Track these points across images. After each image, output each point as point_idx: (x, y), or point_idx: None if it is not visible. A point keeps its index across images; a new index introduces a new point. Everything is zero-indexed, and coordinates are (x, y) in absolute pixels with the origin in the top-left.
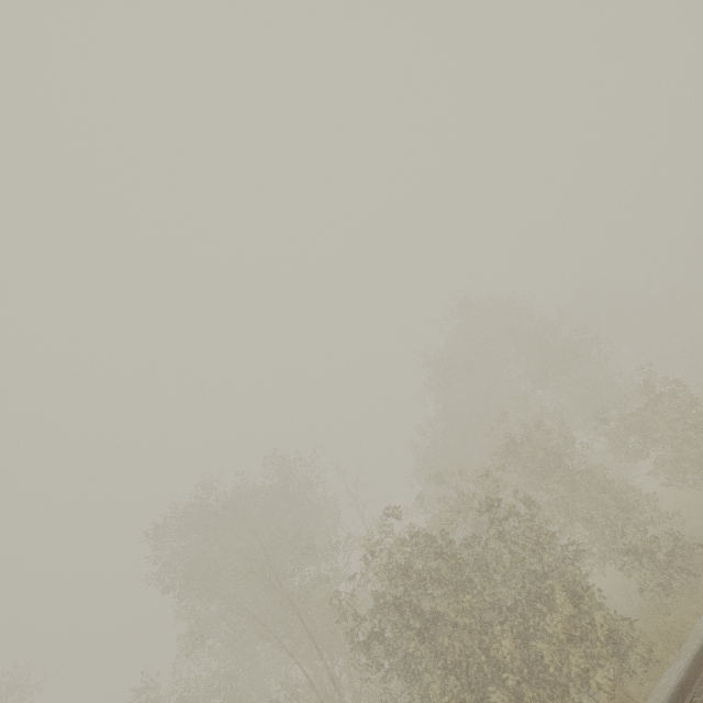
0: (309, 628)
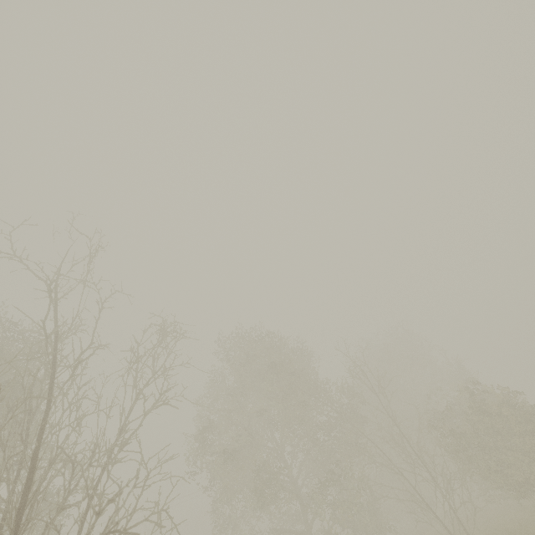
0: (397, 425)
